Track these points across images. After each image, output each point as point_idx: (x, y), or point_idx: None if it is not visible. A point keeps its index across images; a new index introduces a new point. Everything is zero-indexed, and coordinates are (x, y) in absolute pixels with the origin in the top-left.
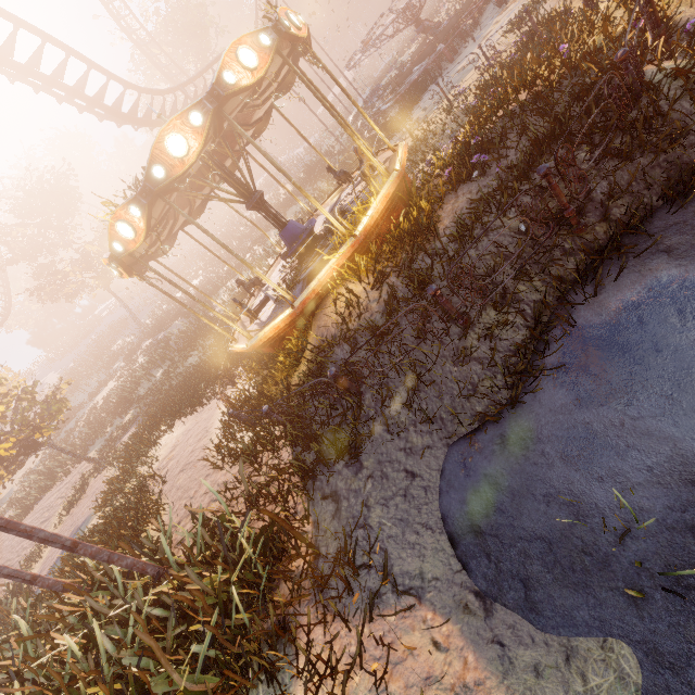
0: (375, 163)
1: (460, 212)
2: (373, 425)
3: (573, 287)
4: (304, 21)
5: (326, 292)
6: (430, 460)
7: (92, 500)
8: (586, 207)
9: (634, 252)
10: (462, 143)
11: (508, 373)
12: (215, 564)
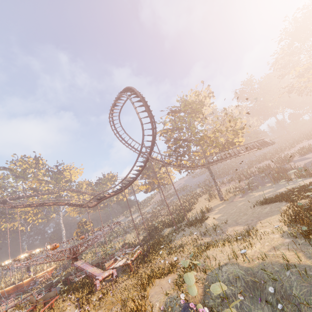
0: None
1: None
2: None
3: None
4: None
5: None
6: None
7: None
8: None
9: None
10: None
11: None
12: None
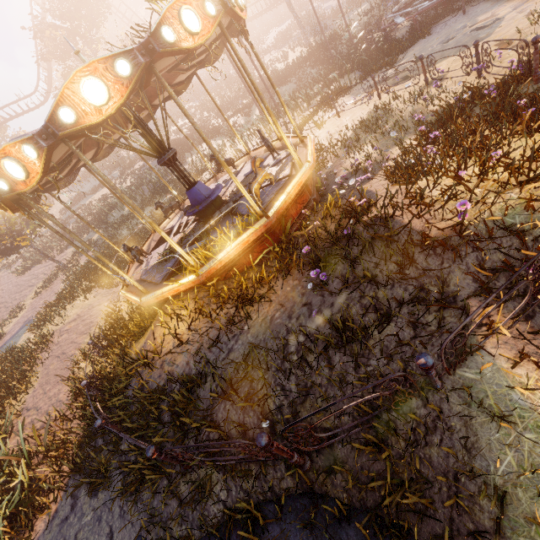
0: (249, 201)
1: (251, 346)
2: (107, 481)
3: (274, 503)
4: (216, 10)
5: (174, 295)
6: (125, 536)
7: (46, 301)
8: (324, 449)
9: (317, 537)
10: (351, 205)
11: (185, 536)
12: (3, 488)
